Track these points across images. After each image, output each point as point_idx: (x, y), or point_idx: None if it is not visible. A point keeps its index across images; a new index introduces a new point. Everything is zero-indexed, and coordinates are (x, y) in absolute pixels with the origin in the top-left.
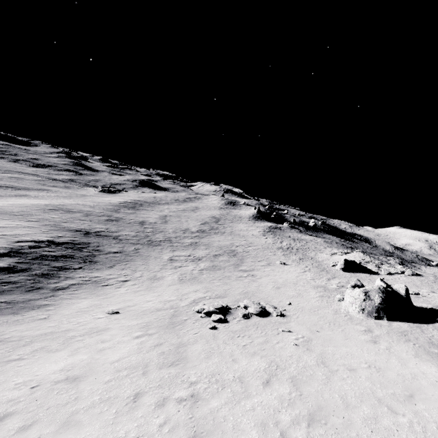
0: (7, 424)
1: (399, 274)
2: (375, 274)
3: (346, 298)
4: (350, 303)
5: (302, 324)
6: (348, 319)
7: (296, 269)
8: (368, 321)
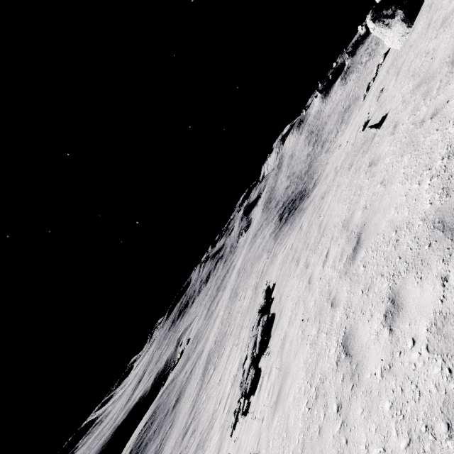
0: (353, 129)
1: None
2: None
3: None
4: None
5: None
6: None
7: None
8: None
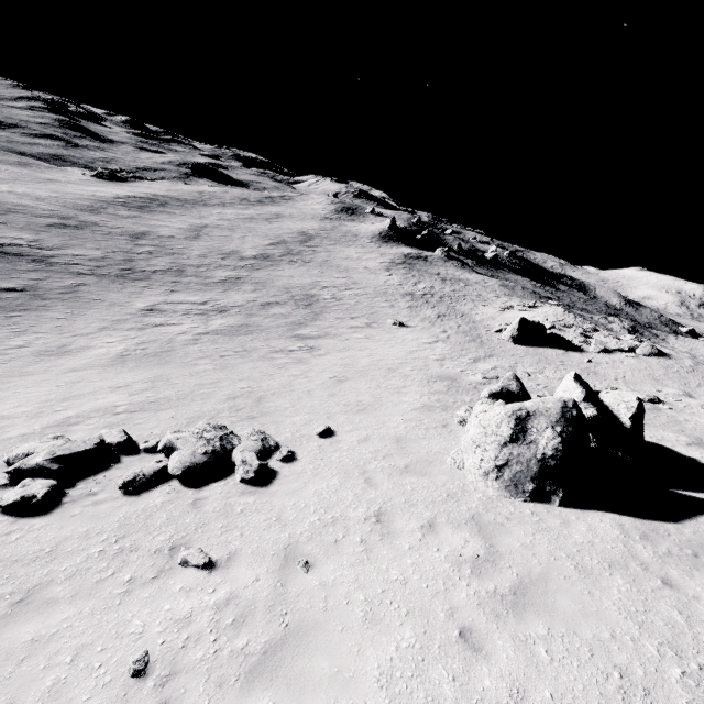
0: None
1: (624, 353)
2: (576, 350)
3: (470, 426)
4: (473, 444)
5: (285, 523)
6: (449, 496)
7: (420, 337)
8: (504, 507)
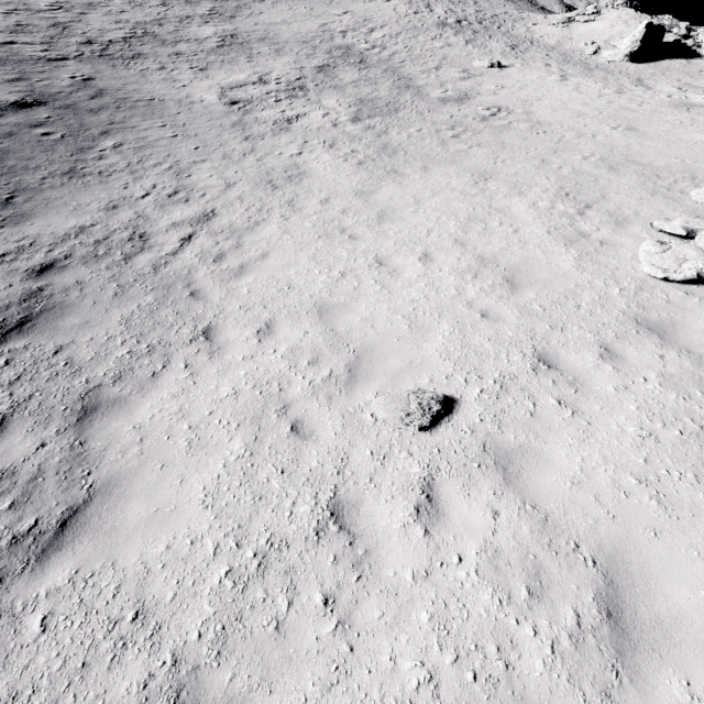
0: None
1: None
2: (694, 56)
3: None
4: None
5: None
6: None
7: (541, 76)
8: None
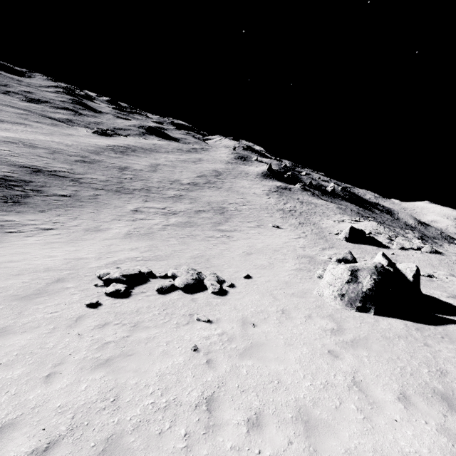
0: None
1: (414, 250)
2: (384, 247)
3: (325, 276)
4: (328, 284)
5: (238, 310)
6: (316, 307)
7: (289, 235)
8: (345, 313)
